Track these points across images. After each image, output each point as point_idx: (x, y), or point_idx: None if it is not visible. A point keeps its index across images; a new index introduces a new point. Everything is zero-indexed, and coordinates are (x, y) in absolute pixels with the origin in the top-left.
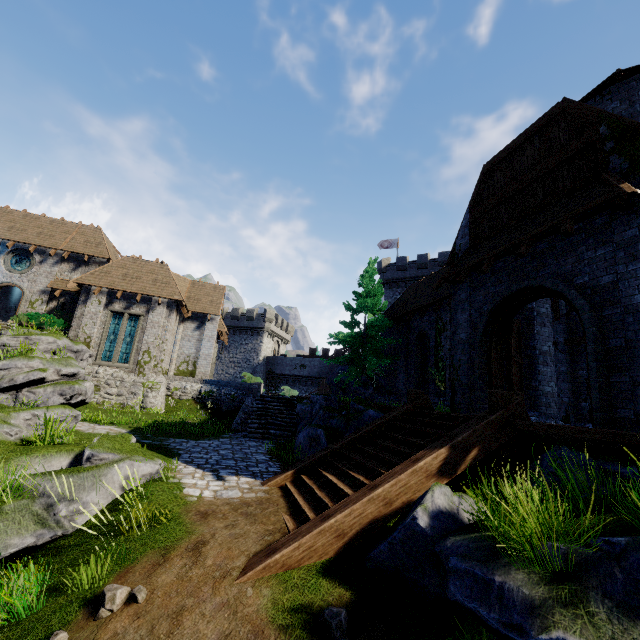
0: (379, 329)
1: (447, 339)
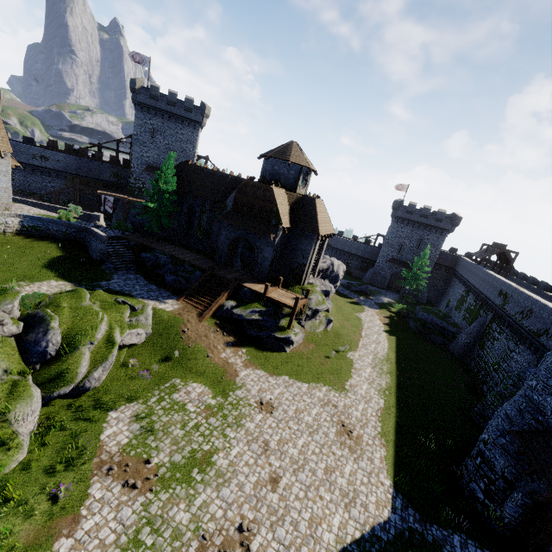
0: (170, 201)
1: (206, 218)
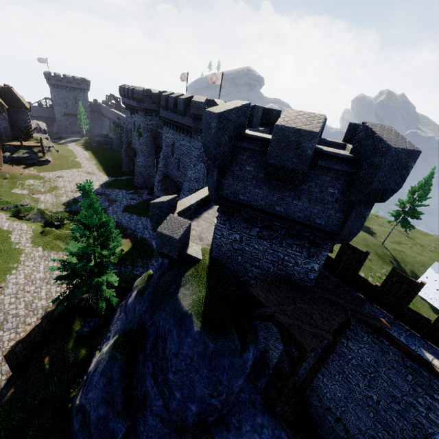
0: None
1: None
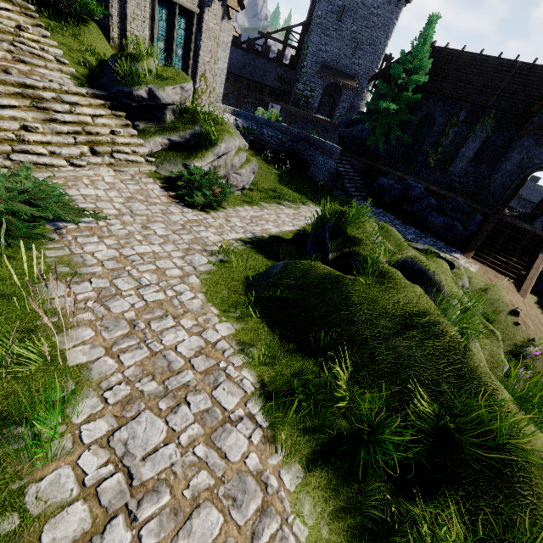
0: (408, 103)
1: (454, 134)
